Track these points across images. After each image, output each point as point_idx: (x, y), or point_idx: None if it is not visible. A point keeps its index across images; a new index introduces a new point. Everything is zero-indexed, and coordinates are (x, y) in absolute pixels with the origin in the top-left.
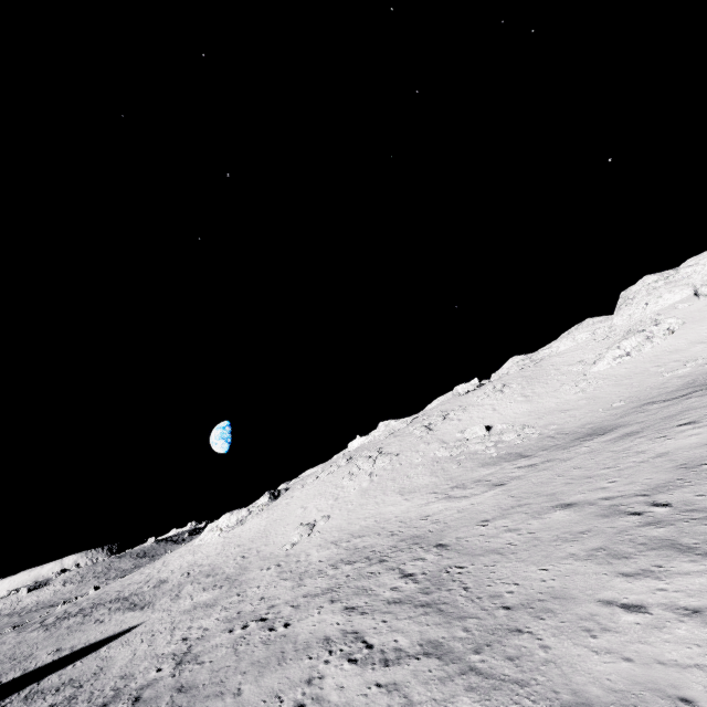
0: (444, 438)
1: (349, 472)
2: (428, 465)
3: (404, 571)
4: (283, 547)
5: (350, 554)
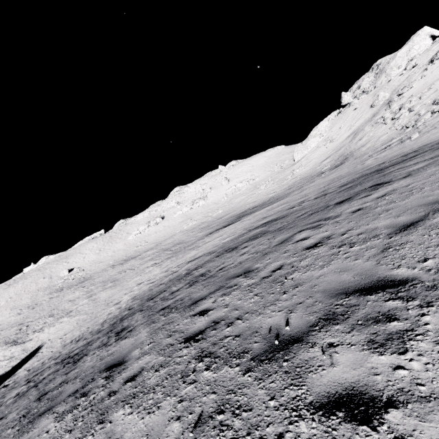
0: (53, 274)
1: (2, 295)
2: (33, 292)
3: None
4: None
5: None
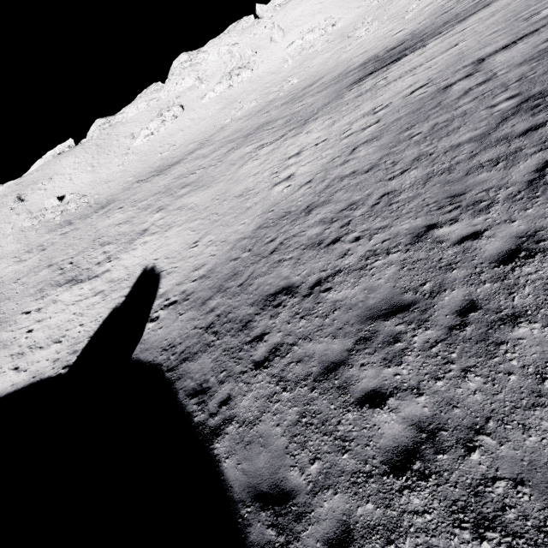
0: (31, 208)
1: None
2: (16, 235)
3: None
4: None
5: None
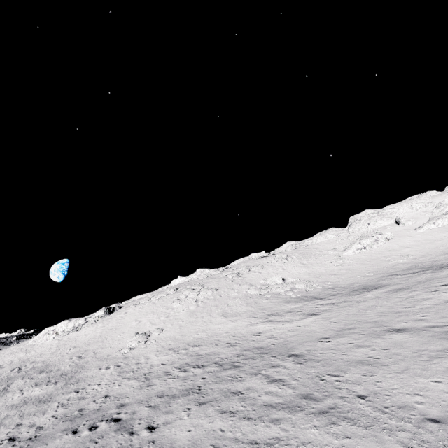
0: (251, 282)
1: (177, 298)
2: (243, 298)
3: (270, 377)
4: (121, 350)
5: (194, 359)
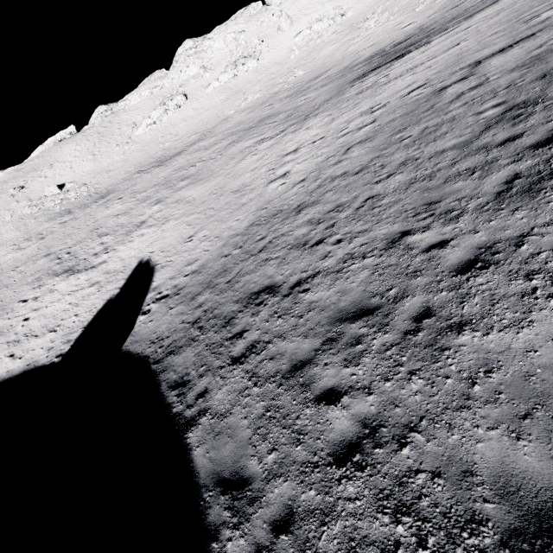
0: (31, 196)
1: None
2: (15, 222)
3: None
4: None
5: None
